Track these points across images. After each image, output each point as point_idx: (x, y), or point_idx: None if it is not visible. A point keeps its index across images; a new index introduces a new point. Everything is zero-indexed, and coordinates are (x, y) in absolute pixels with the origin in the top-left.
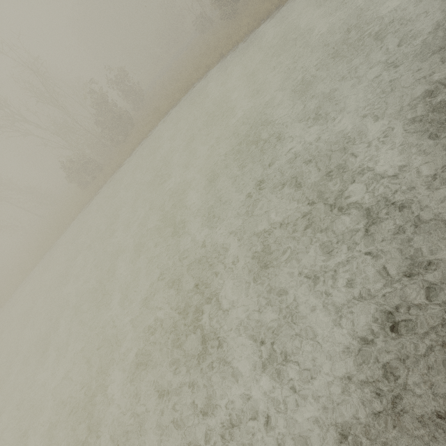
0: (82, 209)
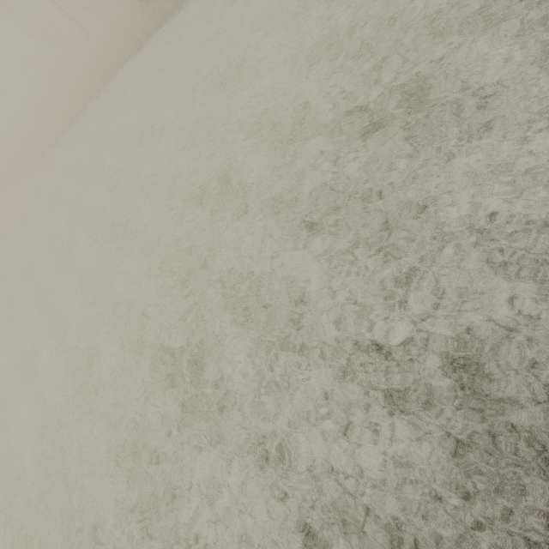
0: (138, 48)
